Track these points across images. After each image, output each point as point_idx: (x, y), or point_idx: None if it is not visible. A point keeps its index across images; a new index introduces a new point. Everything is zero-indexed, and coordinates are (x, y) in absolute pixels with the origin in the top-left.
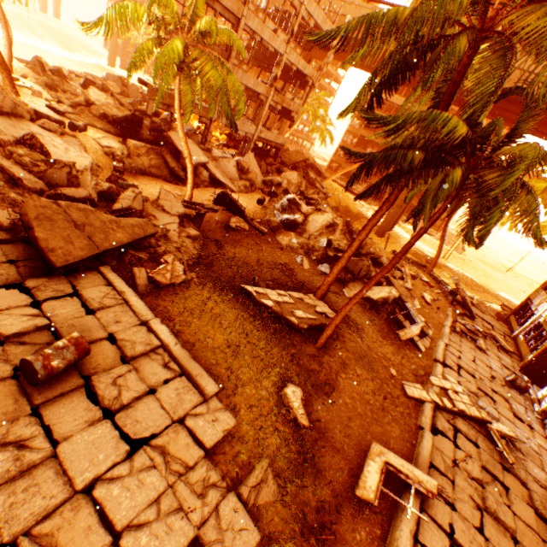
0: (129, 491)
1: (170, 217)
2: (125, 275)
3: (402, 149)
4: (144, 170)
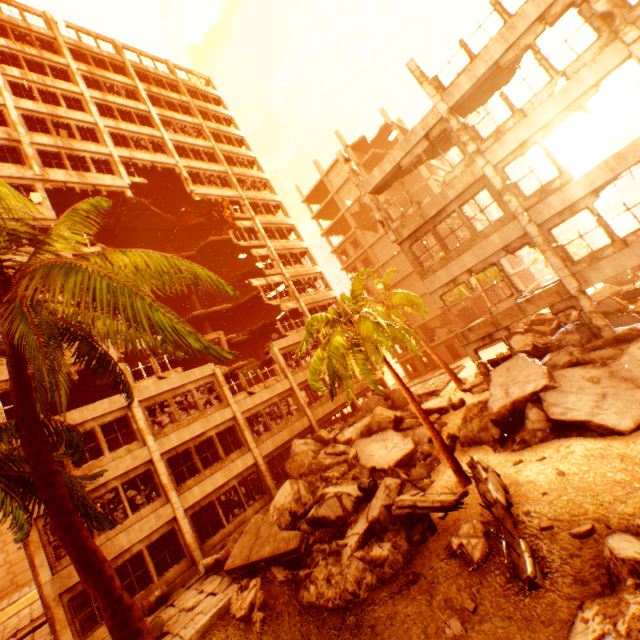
0: None
1: (363, 523)
2: None
3: None
4: (472, 438)
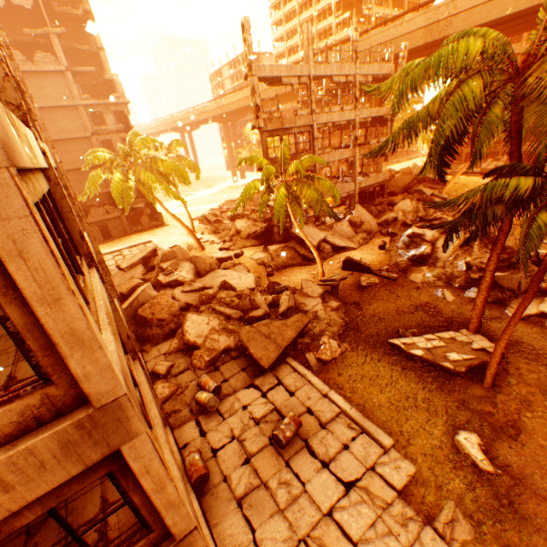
0: (353, 516)
1: (314, 300)
2: (301, 360)
3: (480, 207)
4: (284, 265)
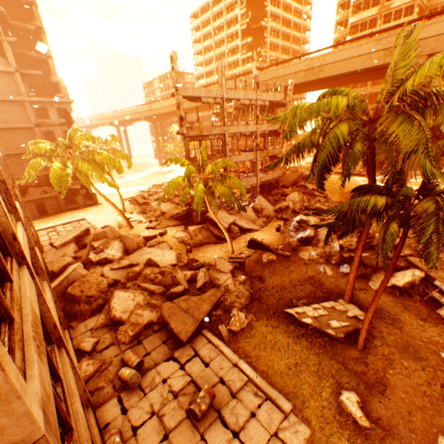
0: None
1: (225, 275)
2: (215, 331)
3: (350, 214)
4: (201, 243)
